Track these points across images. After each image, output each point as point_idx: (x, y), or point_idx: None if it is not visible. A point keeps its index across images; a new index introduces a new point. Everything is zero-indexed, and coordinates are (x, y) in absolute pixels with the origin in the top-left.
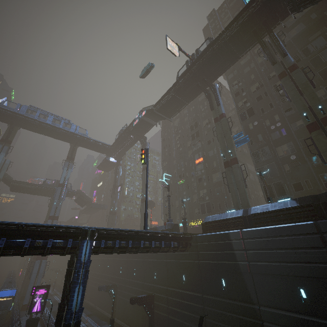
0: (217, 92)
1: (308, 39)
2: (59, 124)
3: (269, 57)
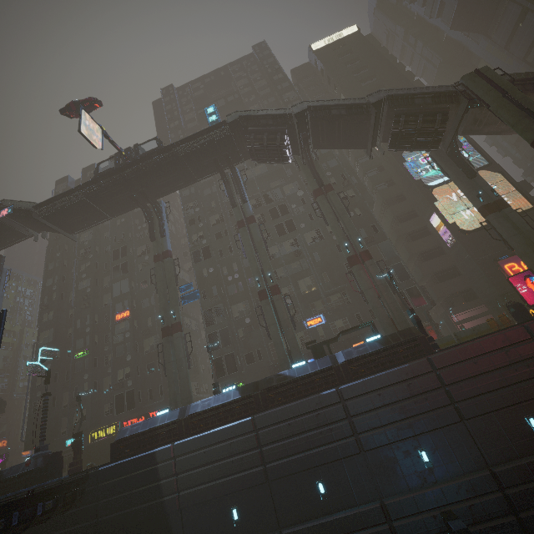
0: (164, 215)
1: (270, 184)
2: None
3: (229, 196)
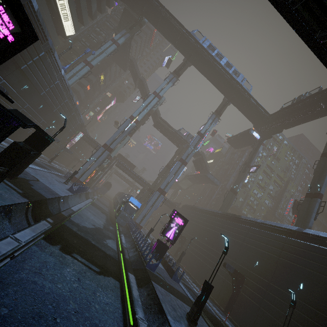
0: None
1: None
2: (229, 70)
3: None
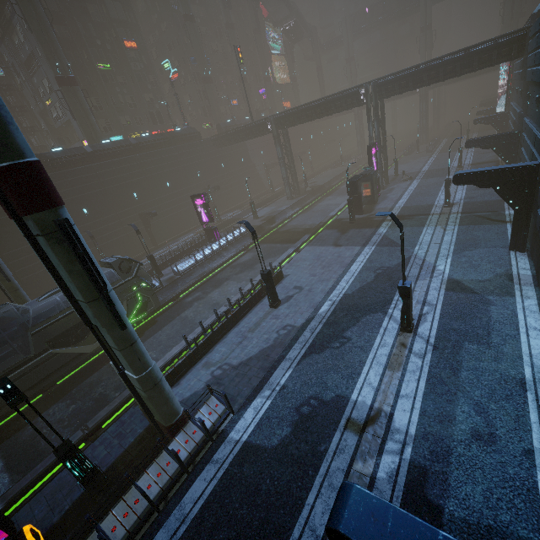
0: None
1: None
2: None
3: None
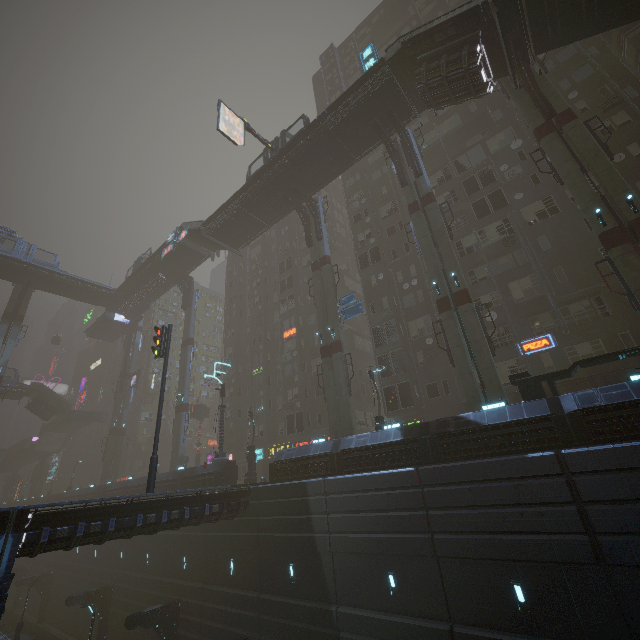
0: (321, 213)
1: (465, 143)
2: None
3: (398, 171)
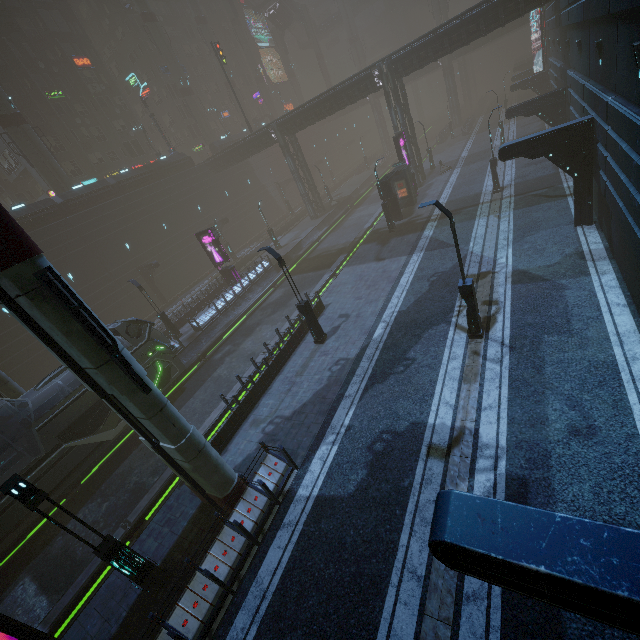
0: None
1: None
2: None
3: None
